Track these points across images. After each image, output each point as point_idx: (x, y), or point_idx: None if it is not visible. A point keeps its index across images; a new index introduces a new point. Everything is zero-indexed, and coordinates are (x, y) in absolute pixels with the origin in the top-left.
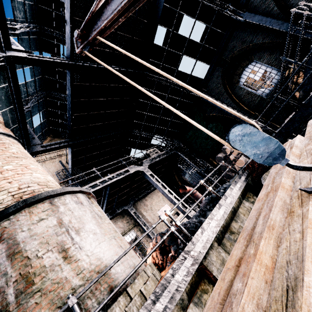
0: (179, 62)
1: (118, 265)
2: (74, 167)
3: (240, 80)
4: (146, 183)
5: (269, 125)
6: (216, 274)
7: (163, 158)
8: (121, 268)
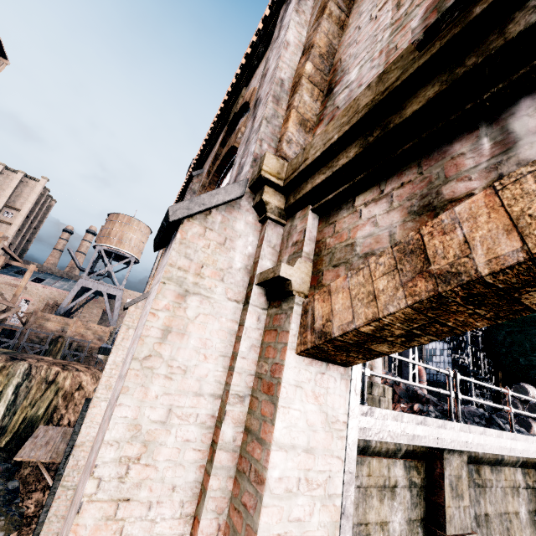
0: None
1: (379, 360)
2: None
3: None
4: None
5: None
6: (446, 475)
7: None
8: (379, 364)
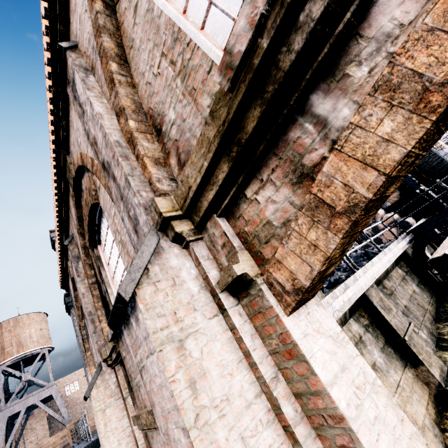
0: None
1: None
2: None
3: None
4: None
5: (442, 196)
6: (376, 305)
7: None
8: None
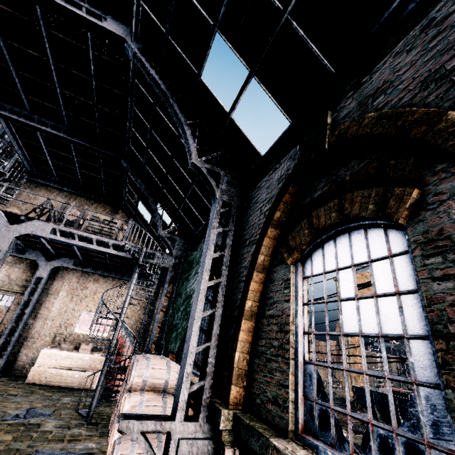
0: (204, 52)
1: None
2: (28, 151)
3: (314, 255)
4: (105, 260)
5: None
6: None
7: (88, 247)
8: None
